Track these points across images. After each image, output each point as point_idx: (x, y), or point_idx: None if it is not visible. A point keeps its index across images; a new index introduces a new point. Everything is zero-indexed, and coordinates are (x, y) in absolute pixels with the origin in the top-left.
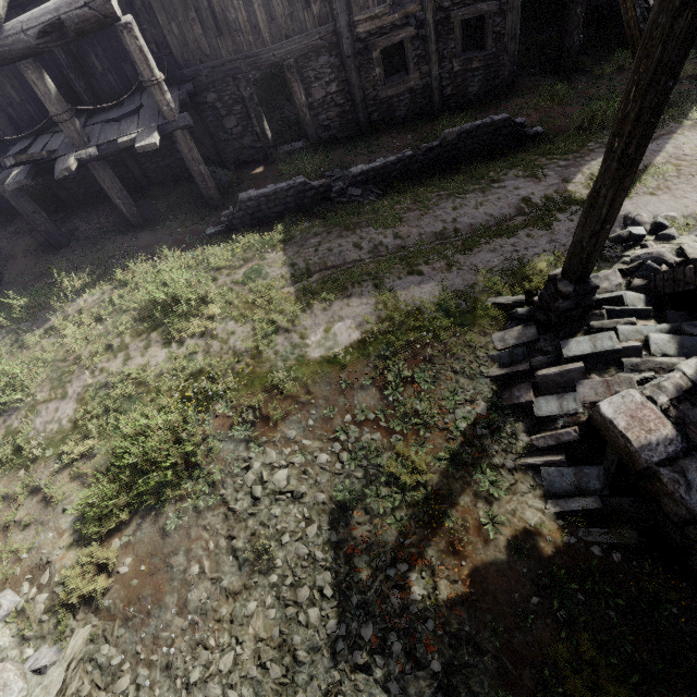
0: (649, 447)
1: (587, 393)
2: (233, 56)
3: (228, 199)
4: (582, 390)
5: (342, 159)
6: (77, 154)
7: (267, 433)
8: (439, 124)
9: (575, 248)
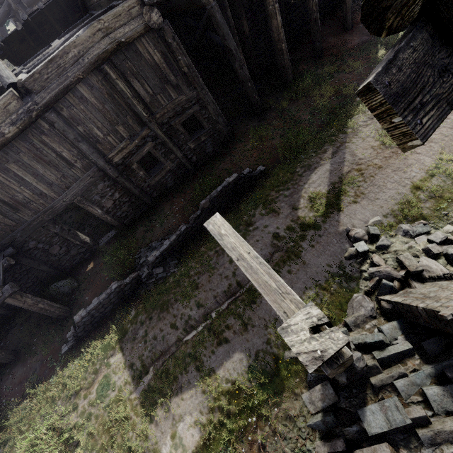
0: None
1: None
2: (34, 216)
3: (73, 305)
4: None
5: (144, 237)
6: None
7: None
8: (198, 181)
9: None
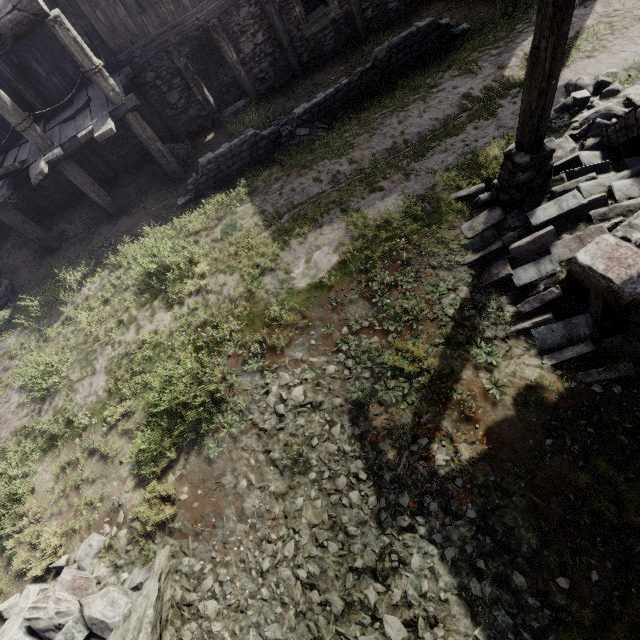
0: (631, 280)
1: (562, 252)
2: (160, 29)
3: (189, 170)
4: (556, 251)
5: (284, 106)
6: (46, 157)
7: (276, 361)
8: (367, 49)
9: (525, 116)
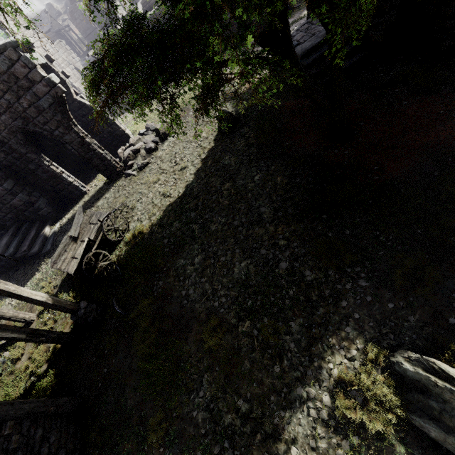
0: None
1: None
2: None
3: None
4: None
5: None
6: None
7: None
8: None
9: None
